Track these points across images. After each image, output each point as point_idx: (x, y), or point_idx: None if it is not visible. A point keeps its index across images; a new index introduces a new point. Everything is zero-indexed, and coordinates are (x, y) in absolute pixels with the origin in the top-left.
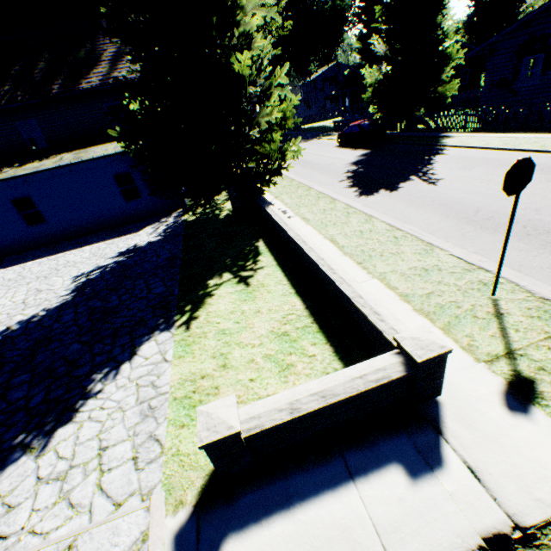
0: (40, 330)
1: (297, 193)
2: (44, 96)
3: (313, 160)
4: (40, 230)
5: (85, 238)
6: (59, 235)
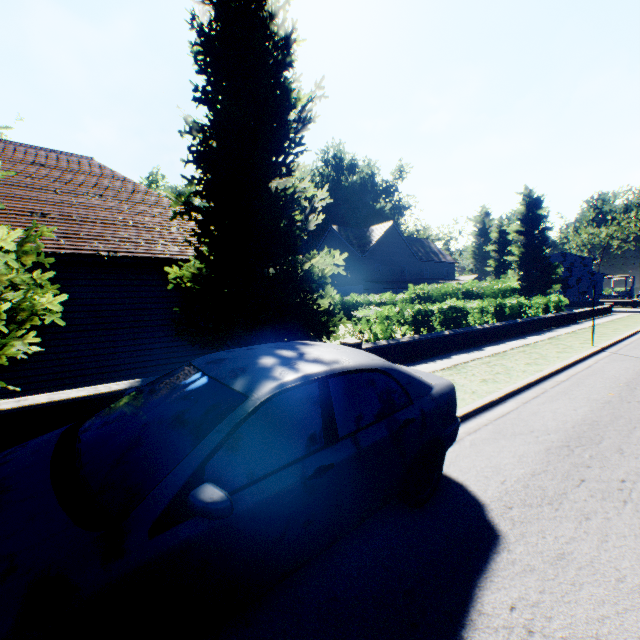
0: None
1: None
2: (434, 260)
3: None
4: None
5: None
6: None
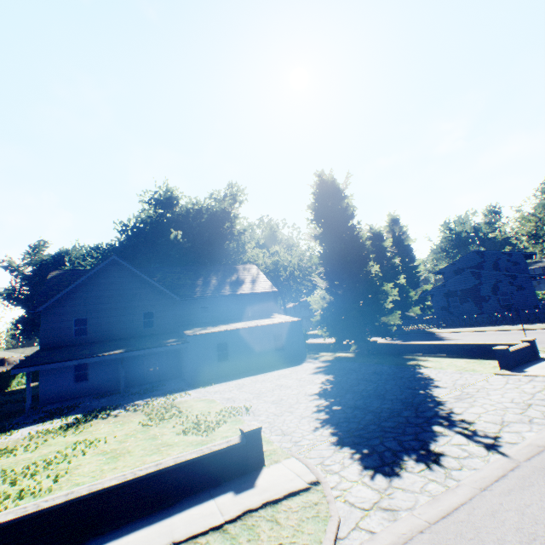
0: (347, 379)
1: None
2: (221, 294)
3: None
4: (224, 365)
5: (259, 370)
6: (233, 370)
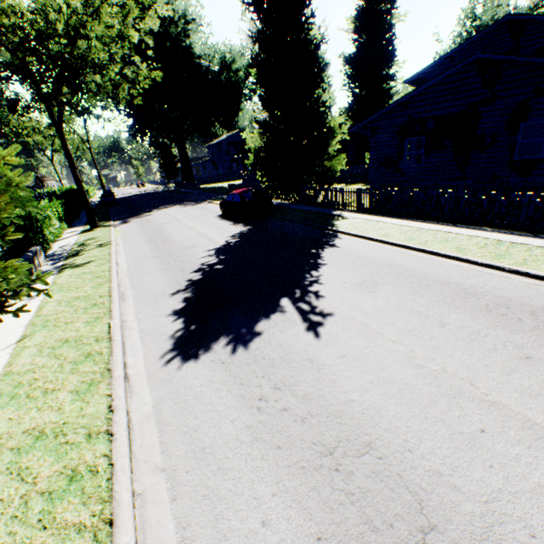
0: None
1: (72, 327)
2: None
3: (177, 236)
4: None
5: None
6: None
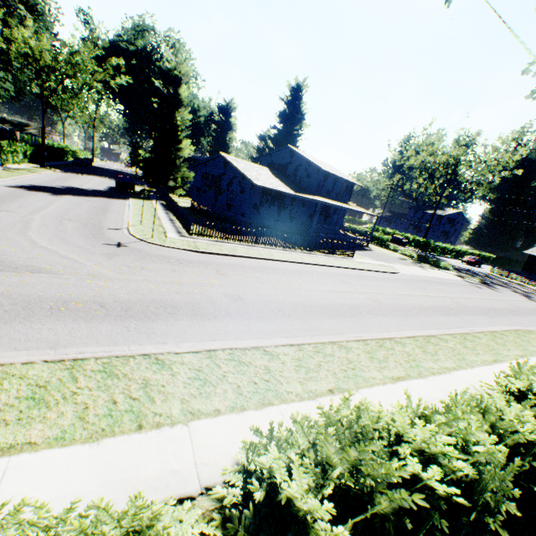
0: None
1: None
2: None
3: (71, 182)
4: None
5: None
6: None
